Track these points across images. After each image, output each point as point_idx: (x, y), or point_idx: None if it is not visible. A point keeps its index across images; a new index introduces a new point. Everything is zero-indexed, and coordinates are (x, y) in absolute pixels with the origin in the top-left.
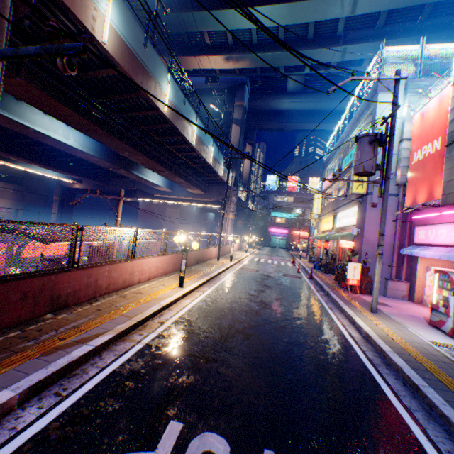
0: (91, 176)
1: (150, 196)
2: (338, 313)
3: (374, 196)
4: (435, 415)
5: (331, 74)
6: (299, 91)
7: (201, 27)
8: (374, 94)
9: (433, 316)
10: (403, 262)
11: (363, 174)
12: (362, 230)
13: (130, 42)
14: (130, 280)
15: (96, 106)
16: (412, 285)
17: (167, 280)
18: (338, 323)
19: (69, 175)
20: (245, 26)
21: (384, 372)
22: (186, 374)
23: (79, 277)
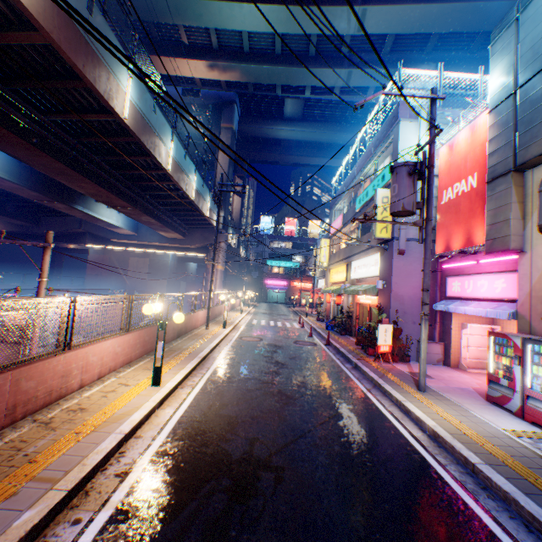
0: (8, 212)
1: (104, 241)
2: (382, 397)
3: (402, 242)
4: None
5: (334, 102)
6: (298, 118)
7: (176, 18)
8: (395, 121)
9: (492, 390)
10: (437, 320)
11: (400, 214)
12: (390, 282)
13: None
14: (63, 387)
15: (2, 95)
16: (447, 346)
17: (132, 374)
18: (389, 415)
19: None
20: (234, 26)
21: (492, 508)
22: None
23: None
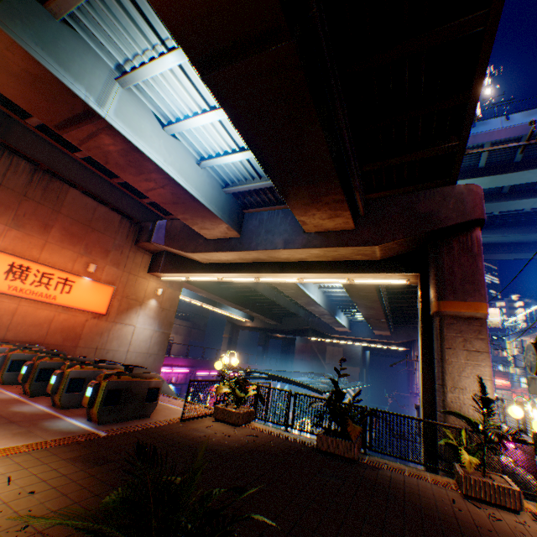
0: (272, 316)
1: (322, 334)
2: None
3: None
4: None
5: (519, 212)
6: None
7: None
8: None
9: None
10: None
11: None
12: None
13: None
14: None
15: None
16: None
17: None
18: None
19: (256, 316)
20: None
21: None
22: None
23: None
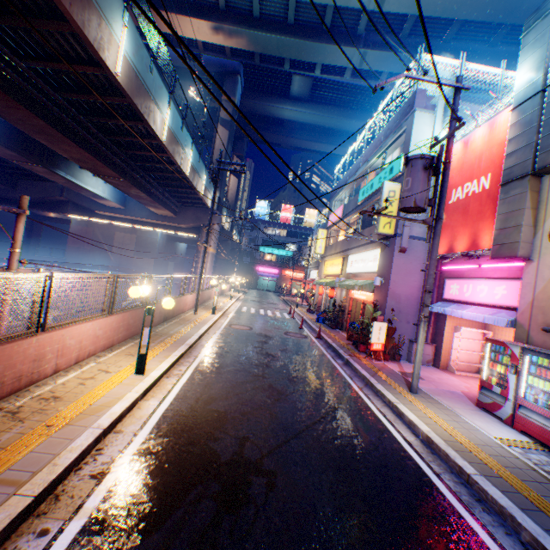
0: None
1: (88, 212)
2: (374, 397)
3: (404, 239)
4: None
5: (344, 85)
6: (304, 98)
7: None
8: (410, 111)
9: (483, 397)
10: (431, 321)
11: (410, 210)
12: (388, 280)
13: None
14: (35, 372)
15: None
16: (438, 348)
17: (113, 359)
18: (382, 417)
19: None
20: None
21: (488, 522)
22: None
23: None
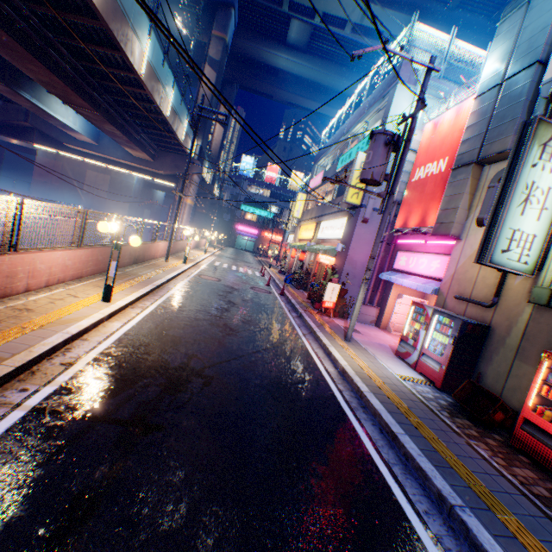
0: None
1: (57, 144)
2: (313, 341)
3: (368, 211)
4: (411, 467)
5: (344, 39)
6: (301, 48)
7: None
8: (394, 83)
9: (401, 348)
10: (380, 287)
11: (369, 183)
12: (348, 247)
13: None
14: (8, 287)
15: None
16: (382, 311)
17: (82, 288)
18: (314, 354)
19: None
20: None
21: (363, 418)
22: (108, 460)
23: None
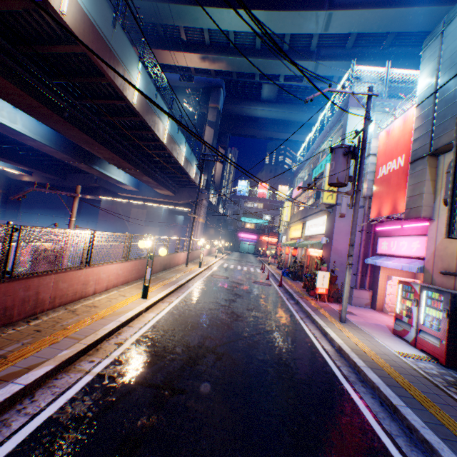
0: (44, 169)
1: (113, 194)
2: (310, 323)
3: (343, 207)
4: (416, 439)
5: (303, 87)
6: (272, 100)
7: (178, 21)
8: (345, 109)
9: (396, 326)
10: (367, 271)
11: (336, 185)
12: (331, 239)
13: (96, 18)
14: (83, 291)
15: (50, 87)
16: (374, 293)
17: (128, 290)
18: (311, 335)
19: (17, 165)
20: (223, 27)
21: (361, 391)
22: (146, 413)
23: (12, 290)
